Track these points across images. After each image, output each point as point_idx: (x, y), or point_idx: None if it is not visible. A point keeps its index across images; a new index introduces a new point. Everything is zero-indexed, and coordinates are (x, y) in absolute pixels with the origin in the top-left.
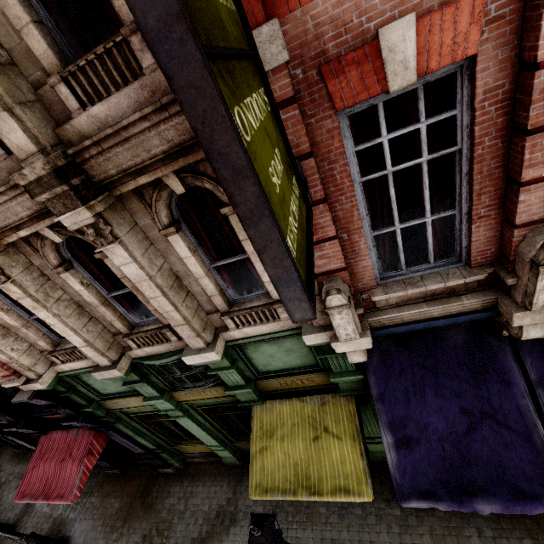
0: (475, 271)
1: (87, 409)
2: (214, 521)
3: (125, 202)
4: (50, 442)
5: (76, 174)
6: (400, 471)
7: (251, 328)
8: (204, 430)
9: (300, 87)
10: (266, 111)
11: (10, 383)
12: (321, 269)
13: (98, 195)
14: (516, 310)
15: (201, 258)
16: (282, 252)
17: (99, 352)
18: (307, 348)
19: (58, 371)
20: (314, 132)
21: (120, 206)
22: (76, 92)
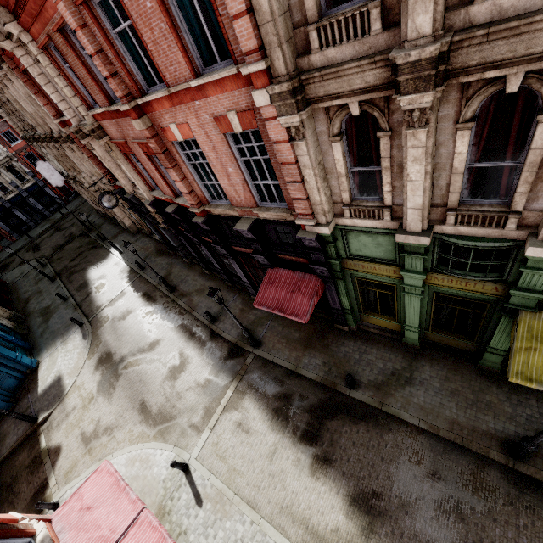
0: None
1: (335, 261)
2: (389, 376)
3: None
4: (277, 275)
5: None
6: None
7: None
8: (419, 312)
9: None
10: None
11: (305, 221)
12: None
13: None
14: None
15: None
16: None
17: (421, 218)
18: None
19: (337, 223)
20: None
21: None
22: None
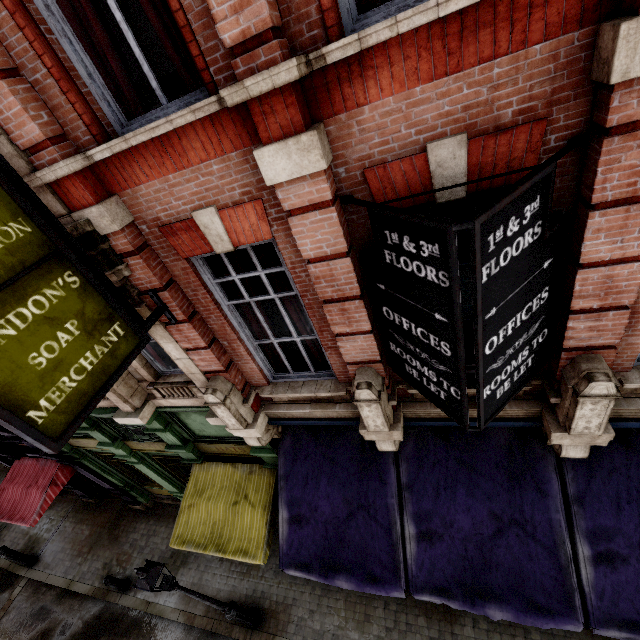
0: (340, 387)
1: None
2: (168, 560)
3: None
4: (22, 467)
5: None
6: (288, 543)
7: (175, 400)
8: (162, 477)
9: (149, 237)
10: (63, 295)
11: None
12: (206, 368)
13: None
14: (362, 427)
15: None
16: (6, 423)
17: None
18: None
19: None
20: (172, 268)
21: None
22: None
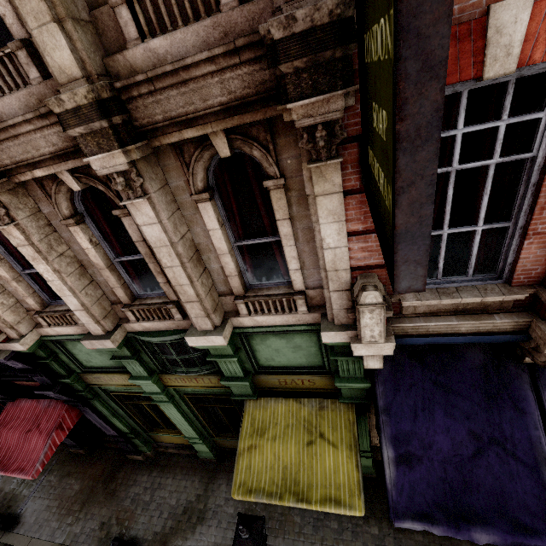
0: (515, 290)
1: (65, 379)
2: (180, 517)
3: (160, 157)
4: (17, 410)
5: (120, 112)
6: (398, 488)
7: (264, 317)
8: (186, 420)
9: None
10: None
11: None
12: (360, 262)
13: (136, 140)
14: None
15: (226, 234)
16: (429, 194)
17: (94, 319)
18: (317, 347)
19: (42, 334)
20: None
21: (154, 161)
22: (137, 19)
